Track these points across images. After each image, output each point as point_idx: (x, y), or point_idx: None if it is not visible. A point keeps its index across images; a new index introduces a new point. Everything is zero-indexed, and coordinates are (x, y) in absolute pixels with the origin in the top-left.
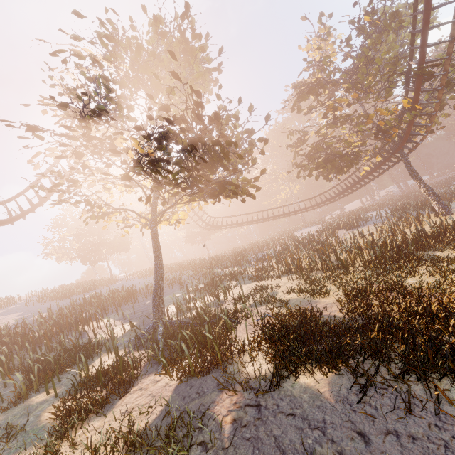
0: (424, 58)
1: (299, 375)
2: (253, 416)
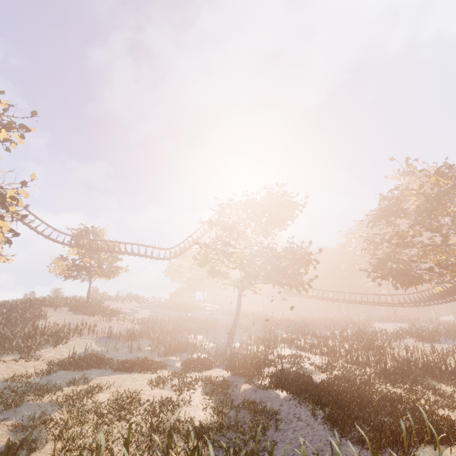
0: None
1: (278, 390)
2: (252, 392)
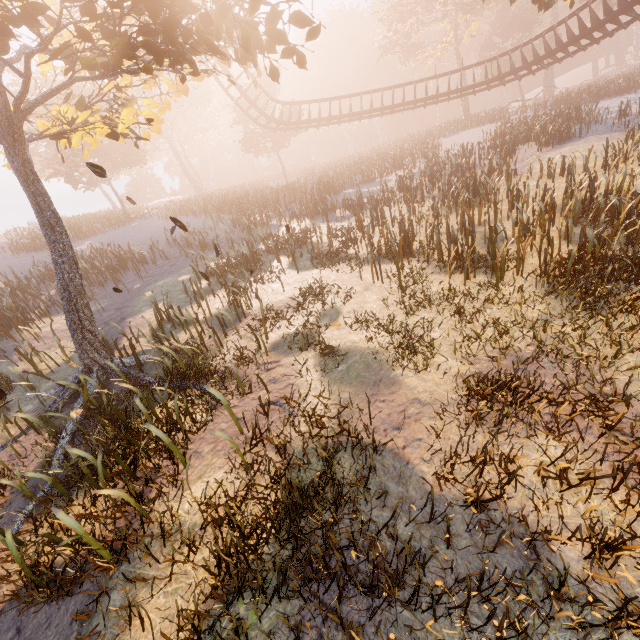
0: None
1: None
2: None
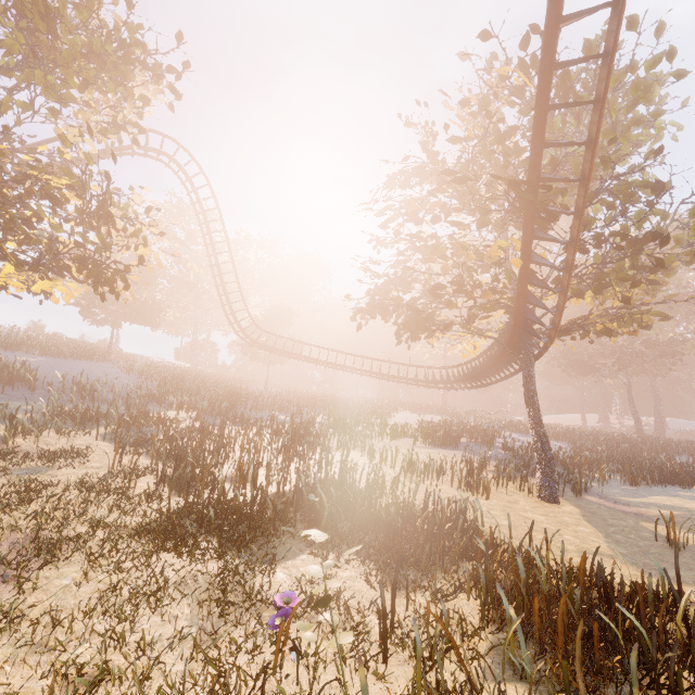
0: (536, 167)
1: None
2: None
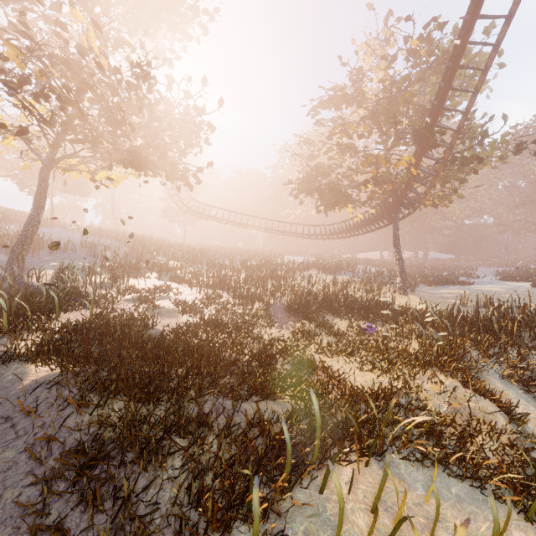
0: (436, 120)
1: (39, 363)
2: None
